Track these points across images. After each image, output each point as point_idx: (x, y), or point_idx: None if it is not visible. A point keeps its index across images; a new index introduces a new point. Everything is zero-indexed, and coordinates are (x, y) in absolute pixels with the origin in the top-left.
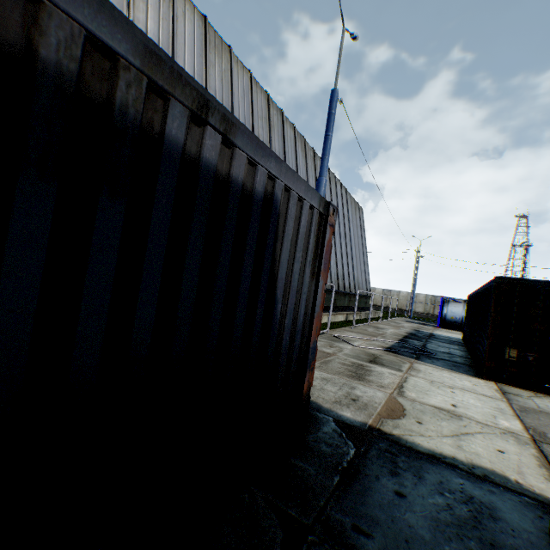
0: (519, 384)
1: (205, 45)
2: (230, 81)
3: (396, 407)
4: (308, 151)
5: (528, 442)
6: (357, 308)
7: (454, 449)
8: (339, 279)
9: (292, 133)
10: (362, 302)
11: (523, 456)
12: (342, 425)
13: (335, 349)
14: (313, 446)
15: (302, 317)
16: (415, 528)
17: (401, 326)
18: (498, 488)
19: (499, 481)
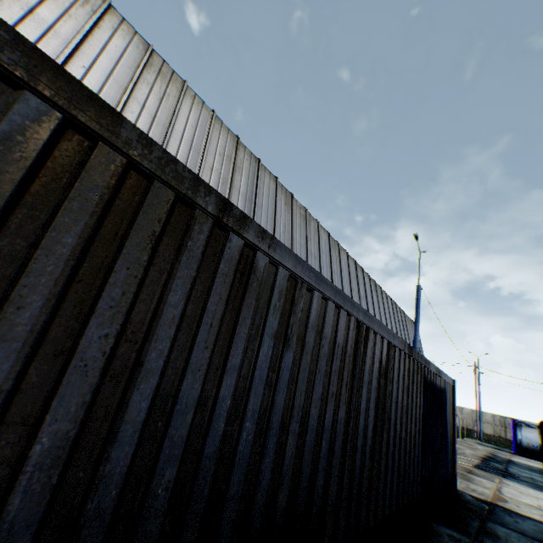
0: None
1: (329, 247)
2: (339, 261)
3: (500, 497)
4: (378, 289)
5: None
6: None
7: (540, 518)
8: None
9: (368, 280)
10: None
11: None
12: (474, 497)
13: None
14: (466, 500)
15: (451, 434)
16: (525, 528)
17: (475, 448)
18: None
19: None
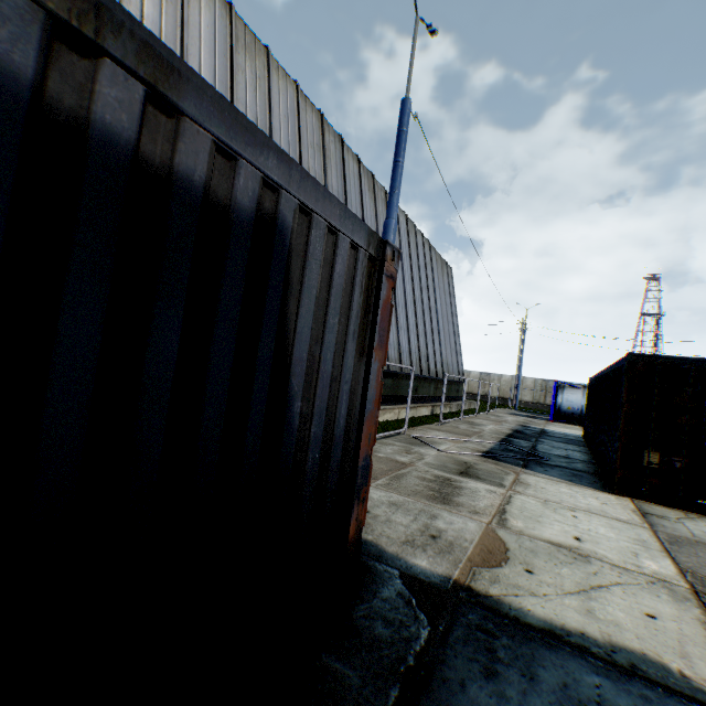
0: (663, 500)
1: (231, 42)
2: (268, 93)
3: (495, 546)
4: (379, 192)
5: (689, 595)
6: (447, 398)
7: (582, 618)
8: (422, 360)
9: (356, 167)
10: (453, 390)
11: (685, 623)
12: (412, 584)
13: (413, 456)
14: (362, 627)
15: (344, 420)
16: None
17: (504, 421)
18: (655, 690)
19: (656, 676)
